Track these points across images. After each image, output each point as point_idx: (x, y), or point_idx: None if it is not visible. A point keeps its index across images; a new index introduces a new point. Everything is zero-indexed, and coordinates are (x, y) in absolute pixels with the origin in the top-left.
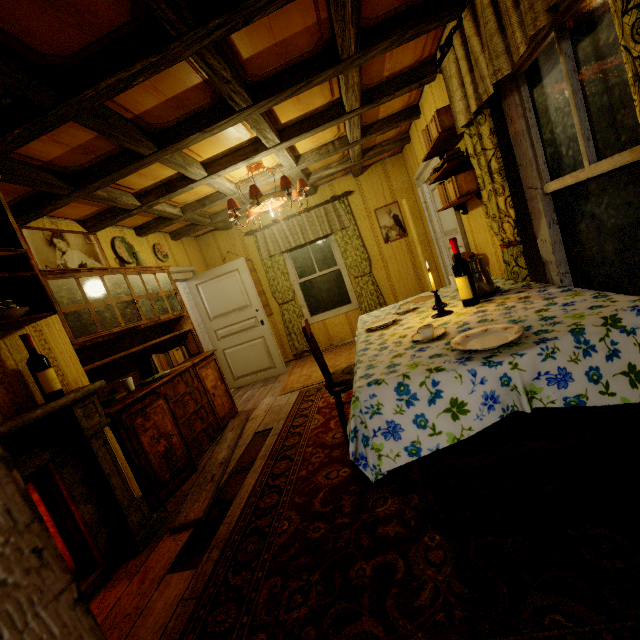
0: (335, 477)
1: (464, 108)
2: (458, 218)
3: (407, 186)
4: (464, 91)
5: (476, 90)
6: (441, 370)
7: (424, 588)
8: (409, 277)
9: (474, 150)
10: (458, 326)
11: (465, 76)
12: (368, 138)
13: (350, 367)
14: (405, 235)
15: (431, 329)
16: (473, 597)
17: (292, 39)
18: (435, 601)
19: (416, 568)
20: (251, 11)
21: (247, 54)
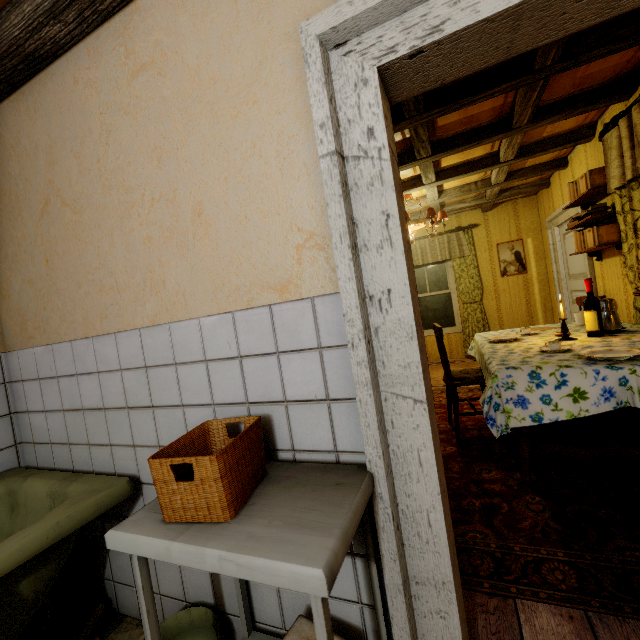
0: (443, 450)
1: (619, 174)
2: (590, 263)
3: (535, 226)
4: (622, 161)
5: (634, 164)
6: (569, 367)
7: (525, 520)
8: (520, 312)
9: (622, 208)
10: (583, 347)
11: (625, 151)
12: (510, 182)
13: (467, 370)
14: (524, 272)
15: (559, 344)
16: (566, 532)
17: (478, 114)
18: (534, 528)
19: (518, 510)
20: (463, 104)
21: (441, 123)
